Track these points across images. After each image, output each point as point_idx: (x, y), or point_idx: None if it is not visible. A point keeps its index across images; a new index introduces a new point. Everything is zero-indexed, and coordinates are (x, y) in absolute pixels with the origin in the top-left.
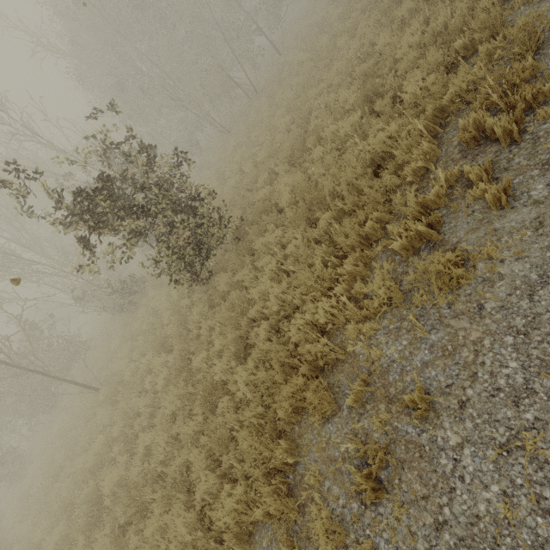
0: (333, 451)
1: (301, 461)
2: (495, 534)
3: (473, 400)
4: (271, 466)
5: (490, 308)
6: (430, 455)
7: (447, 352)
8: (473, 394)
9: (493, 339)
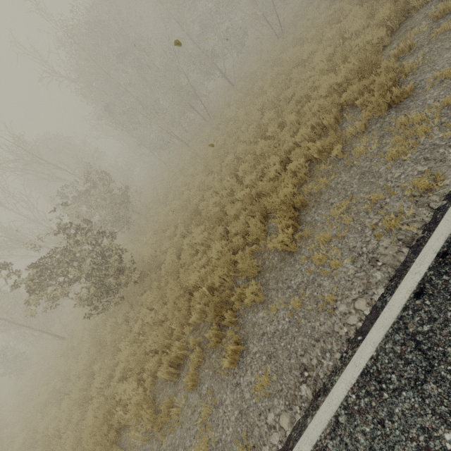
0: None
1: None
2: None
3: None
4: None
5: (163, 447)
6: None
7: None
8: None
9: None
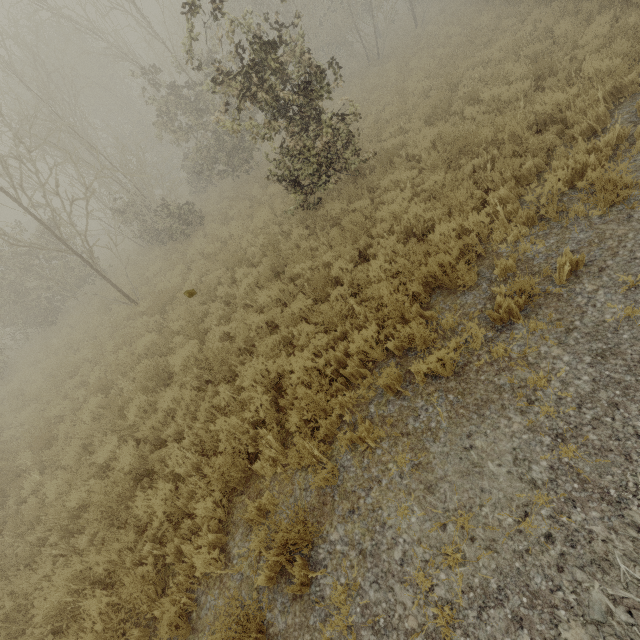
0: (468, 309)
1: (432, 319)
2: (616, 326)
3: (611, 266)
4: (407, 316)
5: (638, 216)
6: (568, 298)
7: (593, 243)
8: (613, 263)
9: (637, 233)
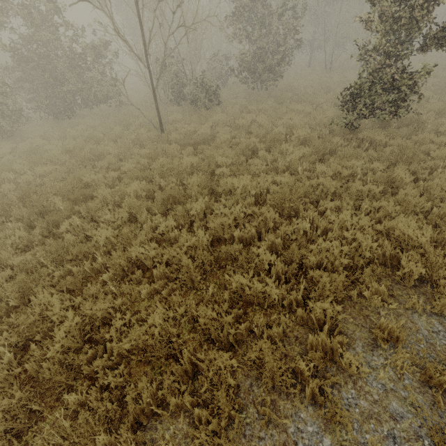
0: None
1: None
2: None
3: None
4: None
5: None
6: None
7: None
8: None
9: None
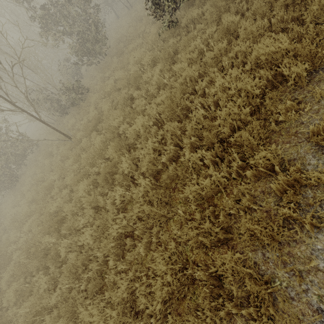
0: None
1: None
2: None
3: None
4: None
5: None
6: None
7: None
8: None
9: None
